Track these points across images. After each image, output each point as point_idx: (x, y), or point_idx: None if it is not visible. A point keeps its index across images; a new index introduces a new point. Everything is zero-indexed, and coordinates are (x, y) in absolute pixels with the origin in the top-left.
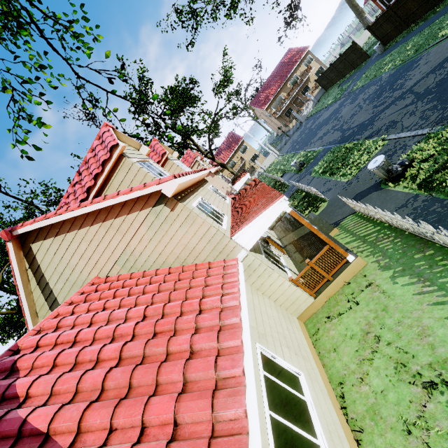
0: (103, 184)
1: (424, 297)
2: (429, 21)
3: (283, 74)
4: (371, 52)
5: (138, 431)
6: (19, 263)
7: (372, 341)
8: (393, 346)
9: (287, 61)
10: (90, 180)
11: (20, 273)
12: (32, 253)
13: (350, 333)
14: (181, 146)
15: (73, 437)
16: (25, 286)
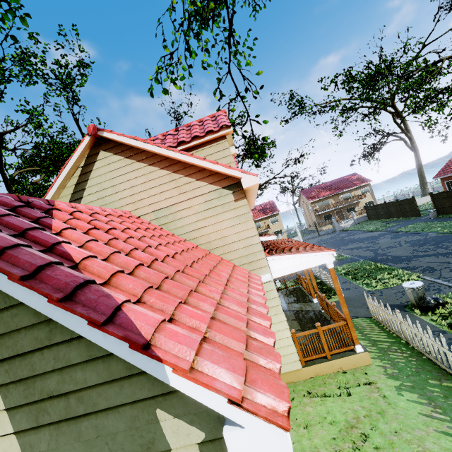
0: (194, 147)
1: (432, 421)
2: None
3: (340, 186)
4: (423, 213)
5: (167, 316)
6: (80, 157)
7: (357, 437)
8: None
9: (349, 180)
10: (186, 138)
11: (73, 165)
12: (95, 158)
13: (331, 418)
14: None
15: (103, 281)
16: (66, 178)
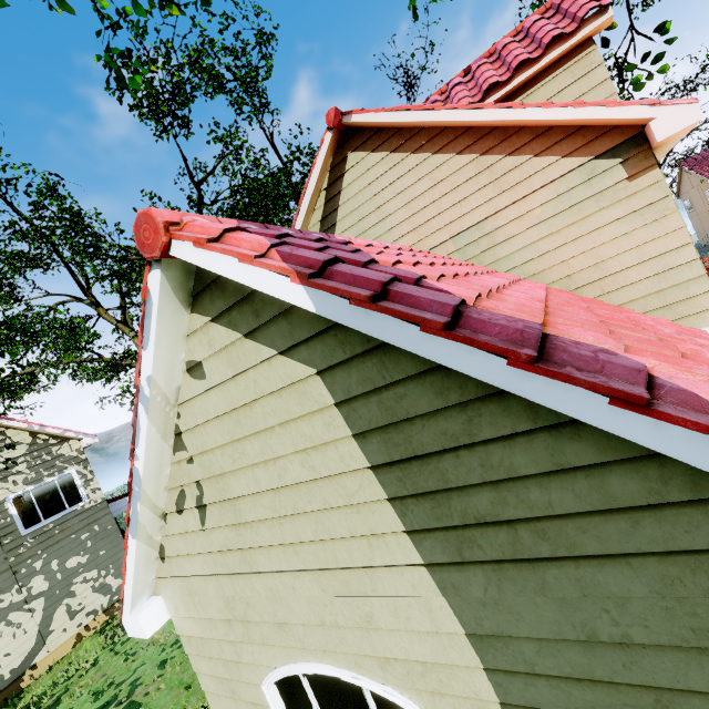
0: (517, 90)
1: None
2: None
3: None
4: None
5: None
6: (321, 174)
7: None
8: None
9: None
10: (499, 76)
11: (314, 189)
12: (343, 168)
13: None
14: None
15: None
16: (307, 213)
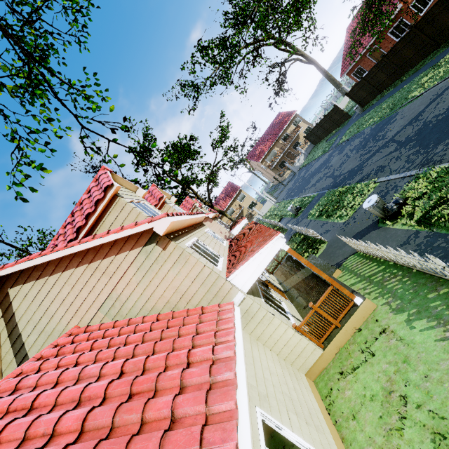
0: (95, 224)
1: None
2: (398, 87)
3: (275, 132)
4: (351, 113)
5: None
6: None
7: (398, 403)
8: (424, 410)
9: (278, 122)
10: (82, 220)
11: None
12: (8, 299)
13: (369, 393)
14: (181, 195)
15: None
16: None
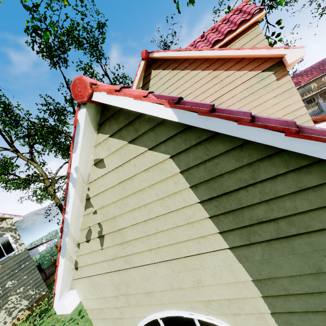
0: (226, 43)
1: None
2: None
3: (323, 68)
4: None
5: None
6: (139, 80)
7: None
8: None
9: None
10: (218, 37)
11: (136, 87)
12: (149, 77)
13: None
14: None
15: None
16: None
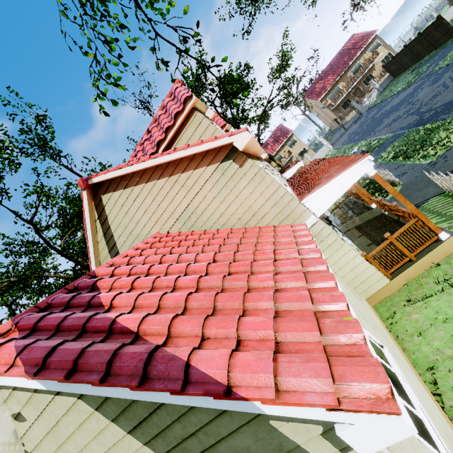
0: (173, 139)
1: None
2: None
3: (343, 62)
4: None
5: (234, 341)
6: (91, 212)
7: None
8: None
9: (349, 47)
10: (160, 135)
11: (90, 222)
12: (102, 204)
13: (442, 317)
14: None
15: (165, 338)
16: (93, 236)
